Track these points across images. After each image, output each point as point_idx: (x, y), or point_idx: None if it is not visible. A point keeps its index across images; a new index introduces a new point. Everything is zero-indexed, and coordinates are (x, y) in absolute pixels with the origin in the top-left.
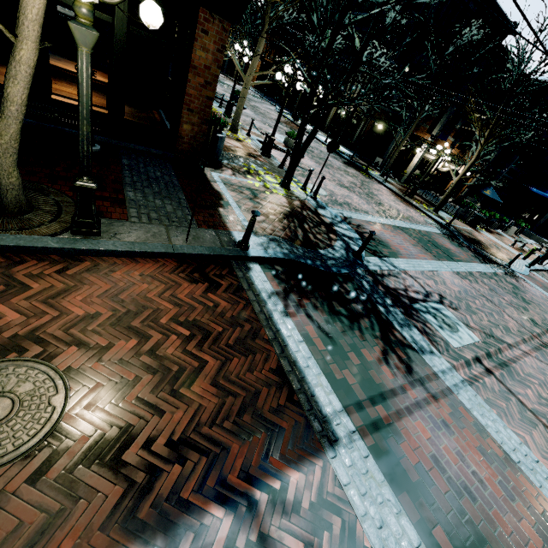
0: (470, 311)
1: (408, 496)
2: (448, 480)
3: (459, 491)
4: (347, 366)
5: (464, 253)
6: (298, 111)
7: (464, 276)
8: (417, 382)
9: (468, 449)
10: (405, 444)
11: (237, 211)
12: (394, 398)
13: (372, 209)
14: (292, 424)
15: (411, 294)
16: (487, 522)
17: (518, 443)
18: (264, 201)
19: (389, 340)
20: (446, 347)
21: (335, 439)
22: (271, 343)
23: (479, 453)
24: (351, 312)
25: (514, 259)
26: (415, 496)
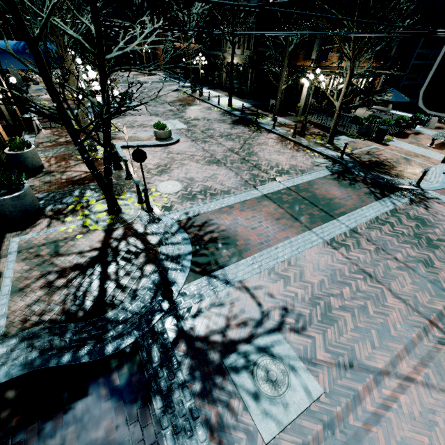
0: (327, 320)
1: None
2: None
3: None
4: None
5: (354, 193)
6: (192, 83)
7: (340, 242)
8: None
9: None
10: None
11: (2, 302)
12: None
13: (238, 182)
14: None
15: (231, 335)
16: None
17: None
18: (63, 256)
19: None
20: None
21: None
22: None
23: None
24: None
25: (421, 178)
26: None
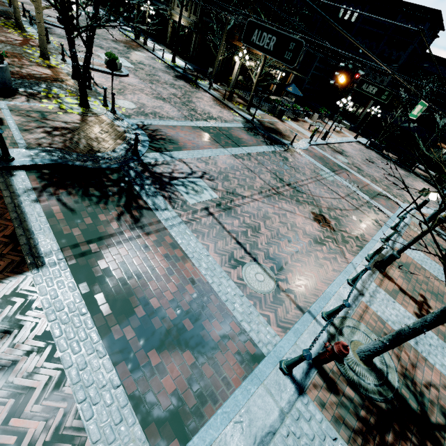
0: (225, 179)
1: (87, 283)
2: (125, 272)
3: (131, 276)
4: (78, 226)
5: (255, 139)
6: (137, 29)
7: (240, 156)
8: (138, 227)
9: (155, 256)
10: (102, 260)
11: (15, 132)
12: (110, 238)
13: (180, 115)
14: (9, 262)
15: (175, 175)
16: (142, 287)
17: (201, 248)
18: (52, 121)
19: (130, 206)
20: (183, 204)
21: (42, 265)
22: (11, 221)
23: (162, 257)
24: (104, 193)
25: (293, 139)
26: (93, 282)
